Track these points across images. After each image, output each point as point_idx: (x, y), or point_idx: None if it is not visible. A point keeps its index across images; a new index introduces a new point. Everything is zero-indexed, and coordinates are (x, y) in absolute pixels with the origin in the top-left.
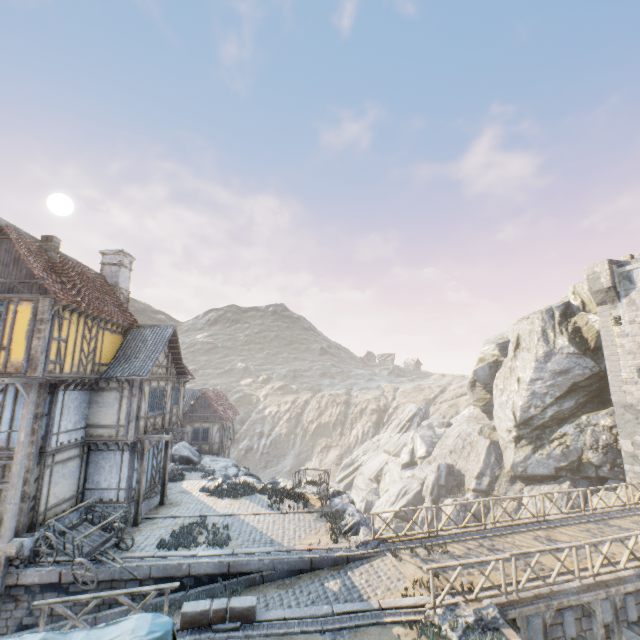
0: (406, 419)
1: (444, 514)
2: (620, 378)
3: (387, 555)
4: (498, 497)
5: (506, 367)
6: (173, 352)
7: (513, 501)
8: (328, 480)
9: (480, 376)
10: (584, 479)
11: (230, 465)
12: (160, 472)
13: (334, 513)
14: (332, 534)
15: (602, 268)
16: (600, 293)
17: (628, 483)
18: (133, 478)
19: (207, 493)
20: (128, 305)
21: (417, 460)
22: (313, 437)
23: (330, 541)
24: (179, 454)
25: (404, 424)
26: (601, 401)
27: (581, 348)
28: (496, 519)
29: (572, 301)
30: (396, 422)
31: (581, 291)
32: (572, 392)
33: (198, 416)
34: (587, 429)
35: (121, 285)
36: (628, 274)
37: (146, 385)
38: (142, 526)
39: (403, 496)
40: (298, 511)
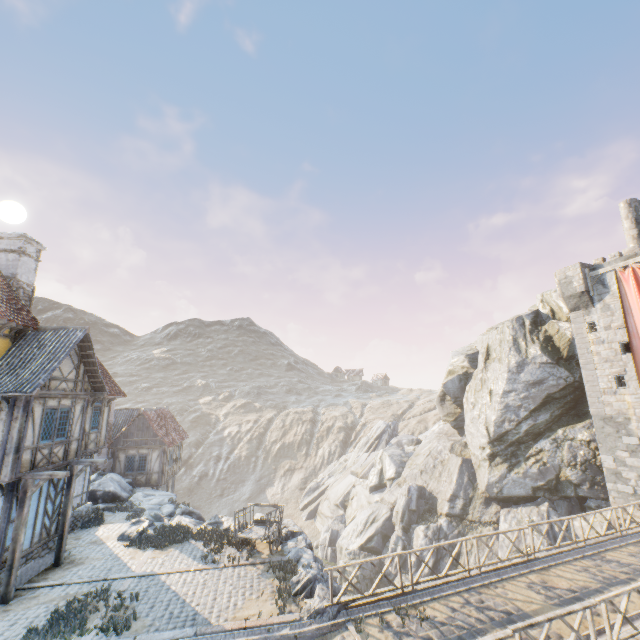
0: (374, 437)
1: (416, 544)
2: (598, 388)
3: (349, 629)
4: (483, 534)
5: (477, 379)
6: (86, 362)
7: (489, 526)
8: (280, 518)
9: (450, 389)
10: (563, 499)
11: (166, 501)
12: (59, 519)
13: (285, 564)
14: (279, 598)
15: (574, 272)
16: (573, 298)
17: (618, 506)
18: (7, 534)
19: (126, 542)
20: (31, 303)
21: (386, 482)
22: (276, 459)
23: (275, 610)
24: (103, 489)
25: (372, 442)
26: (576, 413)
27: (554, 357)
28: (482, 562)
29: (541, 309)
30: (364, 440)
31: (550, 299)
32: (547, 404)
33: (134, 441)
34: (564, 444)
35: (21, 278)
36: (601, 278)
37: (37, 404)
38: (14, 603)
39: (371, 524)
40: (239, 563)
